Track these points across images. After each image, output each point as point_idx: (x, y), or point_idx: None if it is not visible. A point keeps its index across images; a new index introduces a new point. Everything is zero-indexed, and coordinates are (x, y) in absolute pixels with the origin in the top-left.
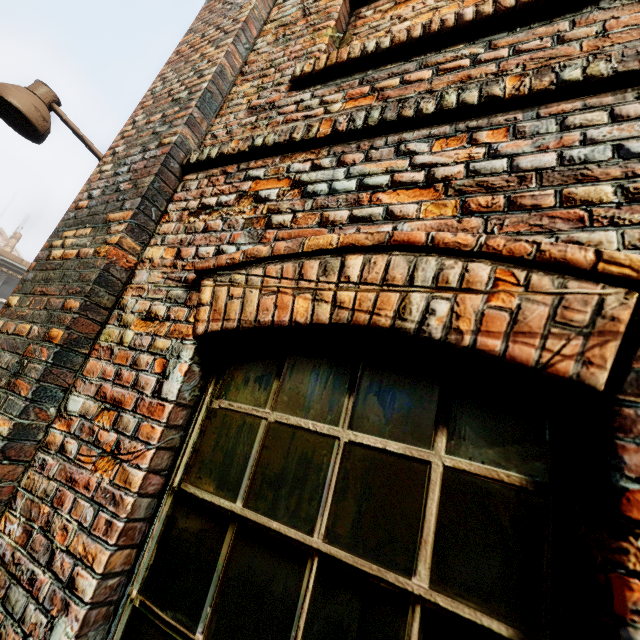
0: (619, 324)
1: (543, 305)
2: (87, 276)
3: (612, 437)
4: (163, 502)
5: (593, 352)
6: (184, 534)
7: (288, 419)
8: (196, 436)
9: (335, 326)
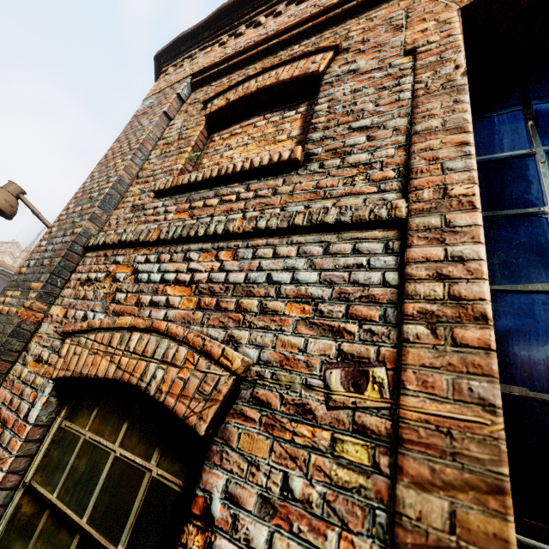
0: (220, 395)
1: (198, 379)
2: (7, 330)
3: (204, 463)
4: (17, 493)
5: (205, 411)
6: (23, 516)
7: (94, 437)
8: (47, 446)
9: (115, 380)
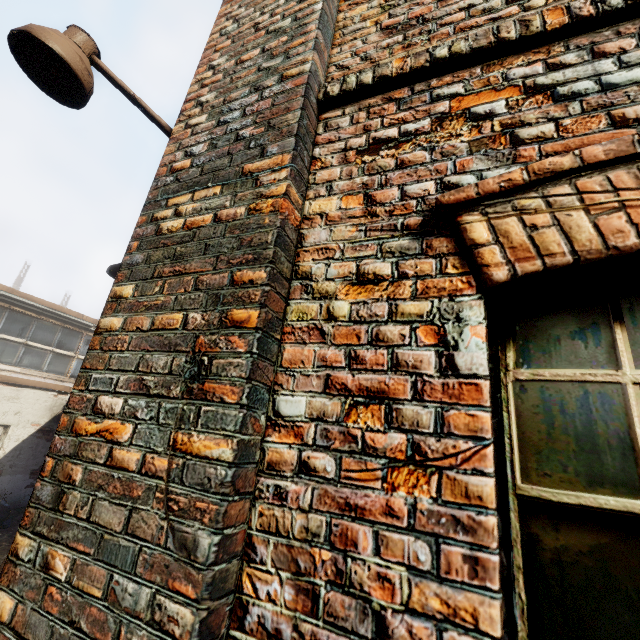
0: None
1: None
2: (255, 239)
3: None
4: (510, 517)
5: None
6: (573, 556)
7: None
8: (512, 421)
9: None
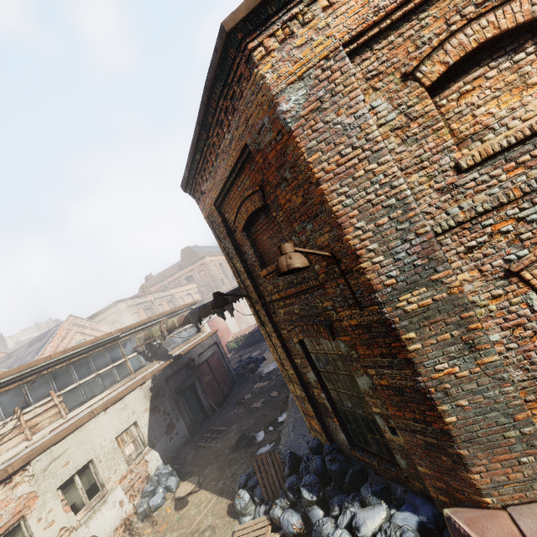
0: None
1: None
2: (460, 303)
3: None
4: None
5: None
6: None
7: None
8: None
9: None
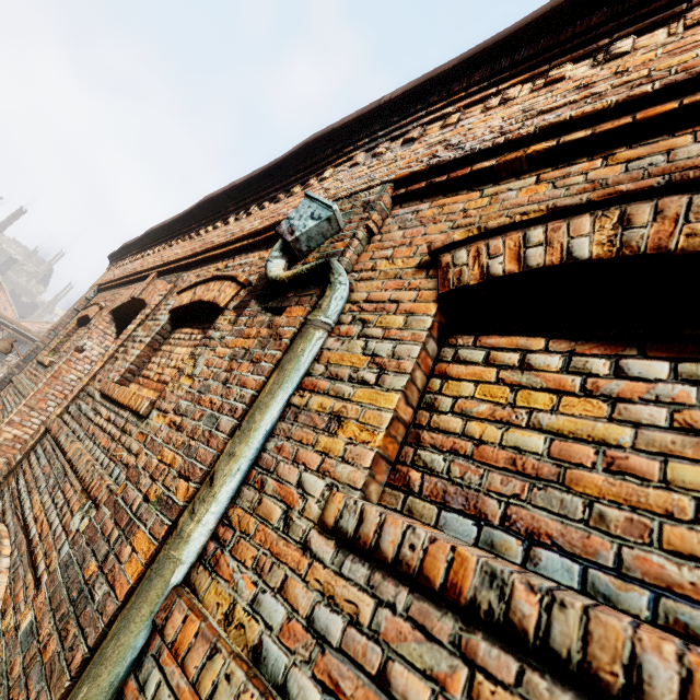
0: None
1: None
2: None
3: None
4: None
5: None
6: None
7: None
8: None
9: None
